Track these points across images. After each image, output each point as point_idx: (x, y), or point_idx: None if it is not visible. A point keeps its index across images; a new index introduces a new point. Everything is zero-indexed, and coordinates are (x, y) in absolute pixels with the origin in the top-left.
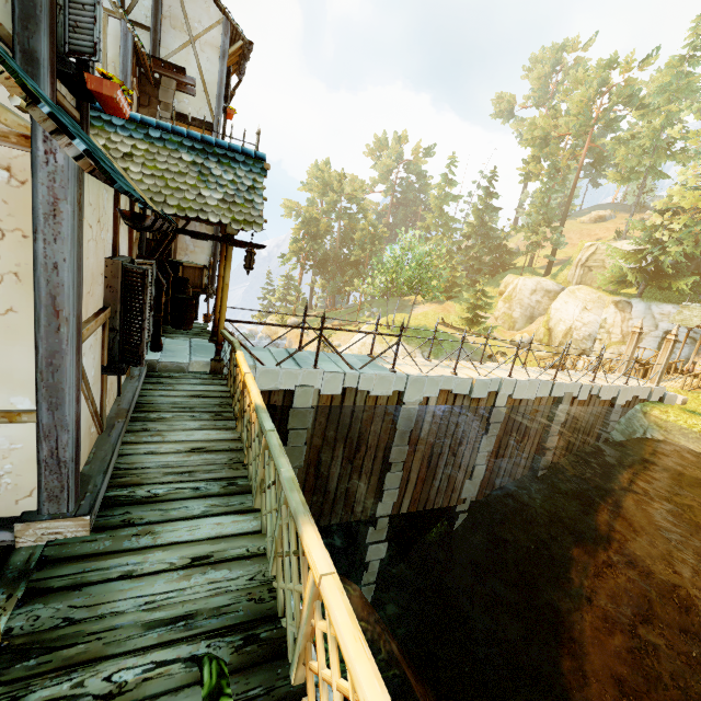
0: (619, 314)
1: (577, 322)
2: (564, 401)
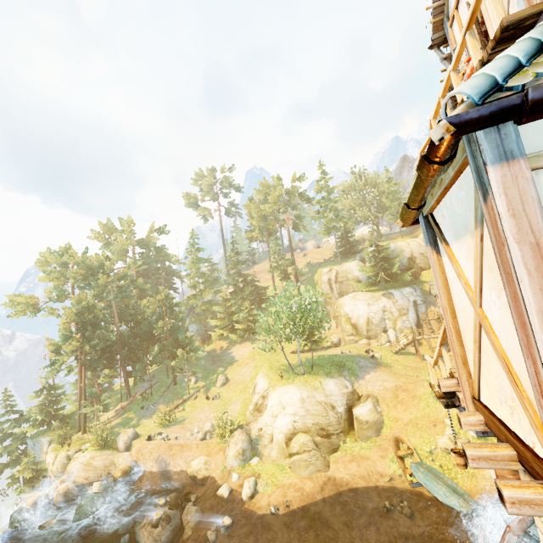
0: (390, 301)
1: (371, 313)
2: None
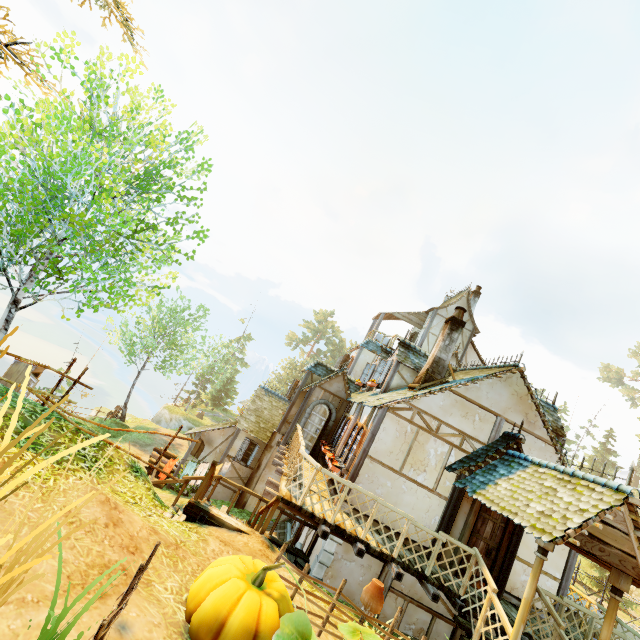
0: None
1: None
2: None
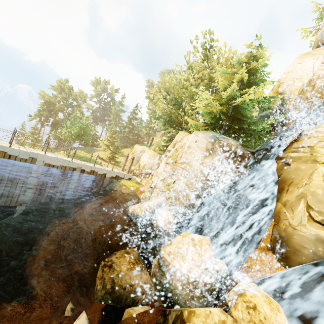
0: (158, 161)
1: (147, 162)
2: (77, 170)
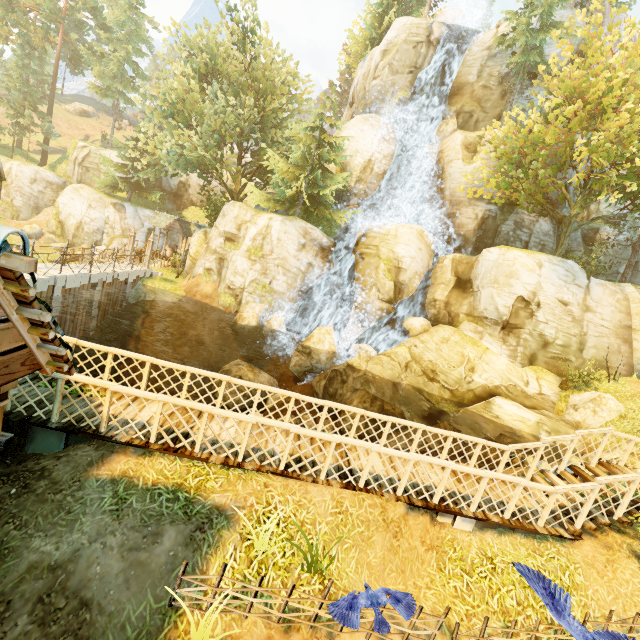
0: (118, 214)
1: (86, 218)
2: (99, 285)
